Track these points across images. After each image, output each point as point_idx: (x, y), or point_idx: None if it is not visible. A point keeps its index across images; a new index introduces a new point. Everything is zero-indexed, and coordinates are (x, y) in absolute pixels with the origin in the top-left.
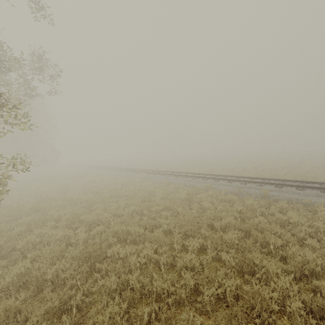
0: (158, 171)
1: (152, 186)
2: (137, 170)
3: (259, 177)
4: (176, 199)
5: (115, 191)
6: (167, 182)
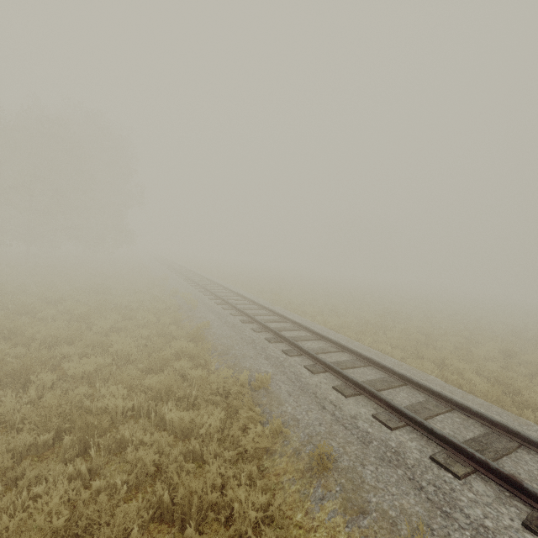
0: (242, 297)
1: (155, 330)
2: (215, 286)
3: (475, 408)
4: (52, 409)
5: (64, 320)
6: (204, 330)
